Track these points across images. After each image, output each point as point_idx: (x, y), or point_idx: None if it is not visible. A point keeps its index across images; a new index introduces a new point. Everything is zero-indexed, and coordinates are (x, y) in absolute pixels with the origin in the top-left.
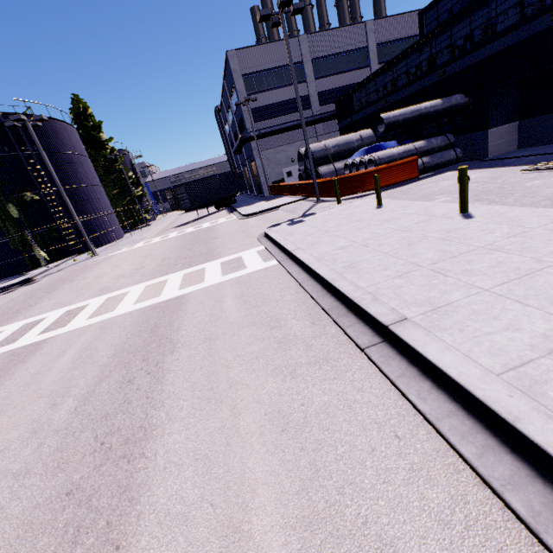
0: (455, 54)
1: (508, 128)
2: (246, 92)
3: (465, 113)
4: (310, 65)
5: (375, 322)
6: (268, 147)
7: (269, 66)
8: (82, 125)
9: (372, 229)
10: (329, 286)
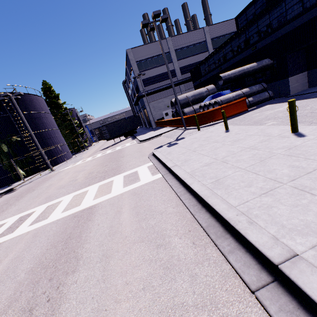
0: (261, 36)
1: (301, 76)
2: (139, 70)
3: (271, 69)
4: (174, 53)
5: (258, 253)
6: (153, 100)
7: (150, 56)
8: (48, 96)
9: (227, 148)
10: (203, 201)
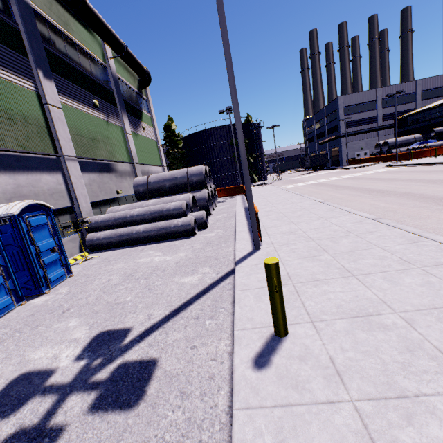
0: None
1: None
2: (343, 114)
3: None
4: (380, 102)
5: None
6: (349, 141)
7: (357, 103)
8: None
9: (438, 159)
10: (433, 164)
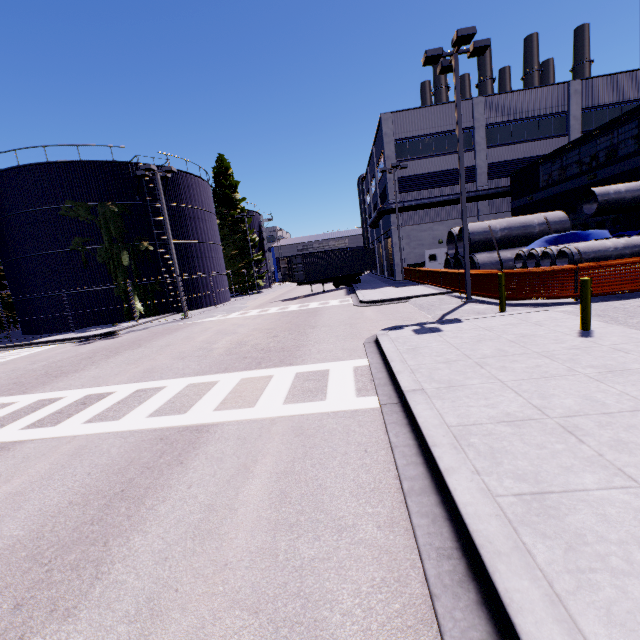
0: None
1: None
2: (396, 158)
3: None
4: (483, 131)
5: None
6: (411, 222)
7: (429, 131)
8: (220, 184)
9: (583, 386)
10: (476, 557)
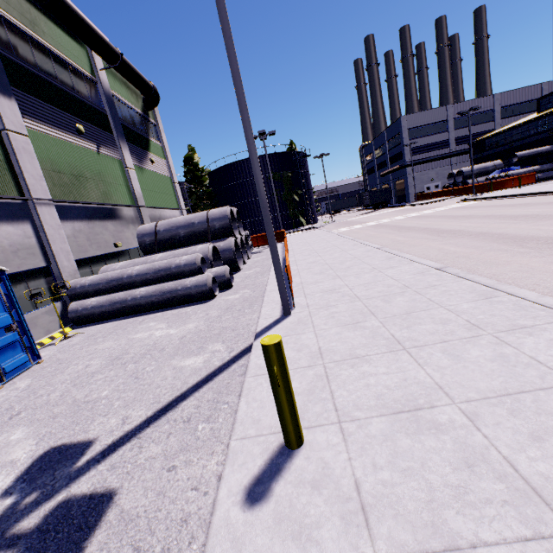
0: None
1: None
2: (408, 138)
3: None
4: (452, 122)
5: (534, 194)
6: (416, 171)
7: (424, 124)
8: None
9: (522, 190)
10: (516, 195)
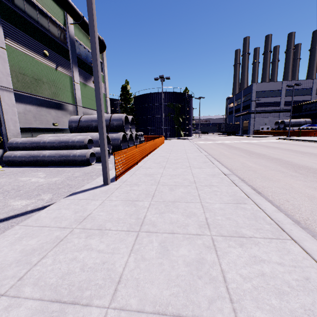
0: None
1: None
2: (255, 97)
3: None
4: (284, 91)
5: None
6: (257, 117)
7: (267, 90)
8: None
9: None
10: (313, 141)
